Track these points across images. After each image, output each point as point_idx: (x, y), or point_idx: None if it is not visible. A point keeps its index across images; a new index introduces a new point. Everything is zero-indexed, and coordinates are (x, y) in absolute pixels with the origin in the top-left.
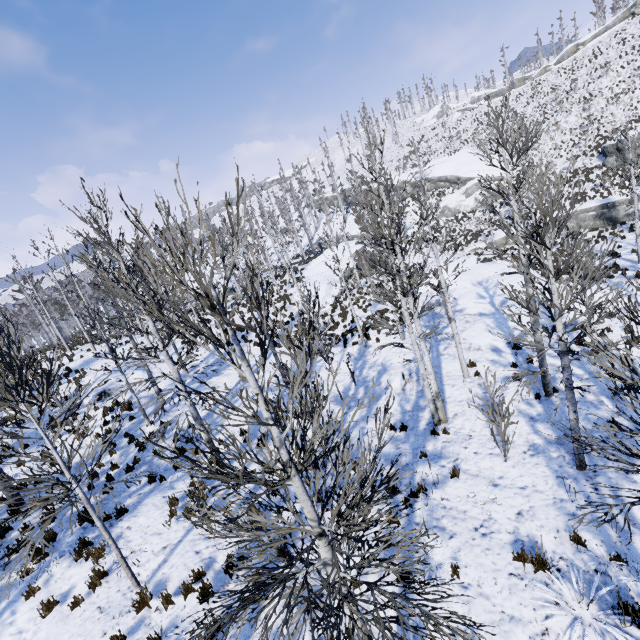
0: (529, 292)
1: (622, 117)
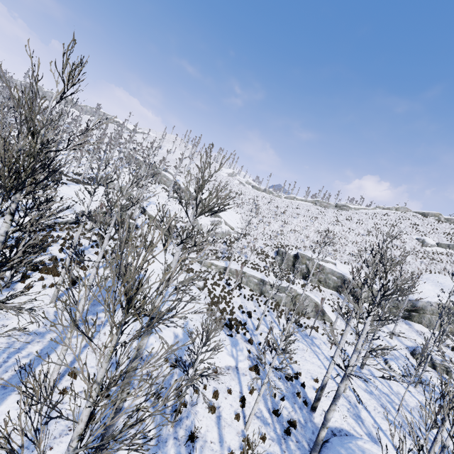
0: (141, 344)
1: (292, 241)
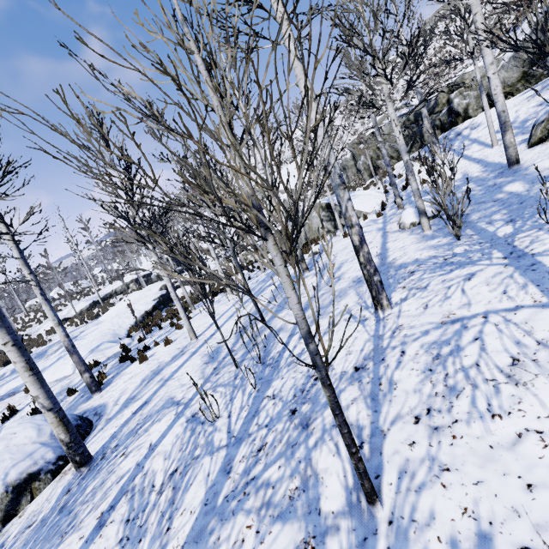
0: None
1: None
